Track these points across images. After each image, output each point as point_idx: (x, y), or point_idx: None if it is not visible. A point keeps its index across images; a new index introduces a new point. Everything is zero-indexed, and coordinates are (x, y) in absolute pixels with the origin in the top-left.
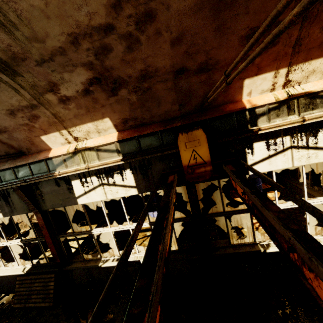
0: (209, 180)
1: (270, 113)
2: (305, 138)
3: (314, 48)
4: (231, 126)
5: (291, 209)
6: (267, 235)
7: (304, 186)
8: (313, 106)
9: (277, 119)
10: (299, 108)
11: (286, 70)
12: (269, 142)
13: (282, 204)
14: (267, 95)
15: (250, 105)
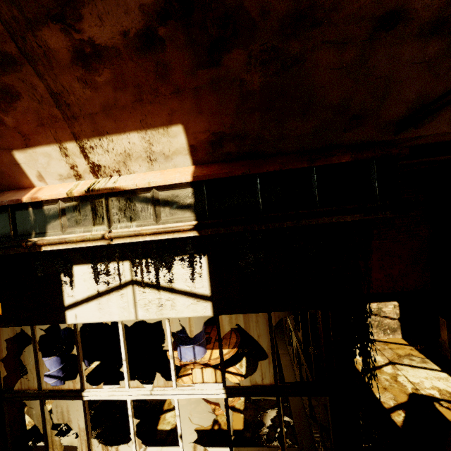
0: (2, 326)
1: (66, 217)
2: (153, 268)
3: (98, 114)
4: (6, 230)
5: (266, 381)
6: (131, 447)
7: (170, 358)
8: (132, 214)
9: (78, 229)
10: (109, 214)
11: (78, 146)
12: (98, 268)
13: (134, 390)
14: (69, 184)
15: (28, 197)
